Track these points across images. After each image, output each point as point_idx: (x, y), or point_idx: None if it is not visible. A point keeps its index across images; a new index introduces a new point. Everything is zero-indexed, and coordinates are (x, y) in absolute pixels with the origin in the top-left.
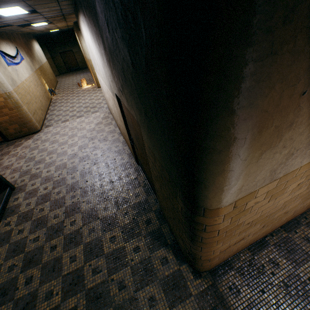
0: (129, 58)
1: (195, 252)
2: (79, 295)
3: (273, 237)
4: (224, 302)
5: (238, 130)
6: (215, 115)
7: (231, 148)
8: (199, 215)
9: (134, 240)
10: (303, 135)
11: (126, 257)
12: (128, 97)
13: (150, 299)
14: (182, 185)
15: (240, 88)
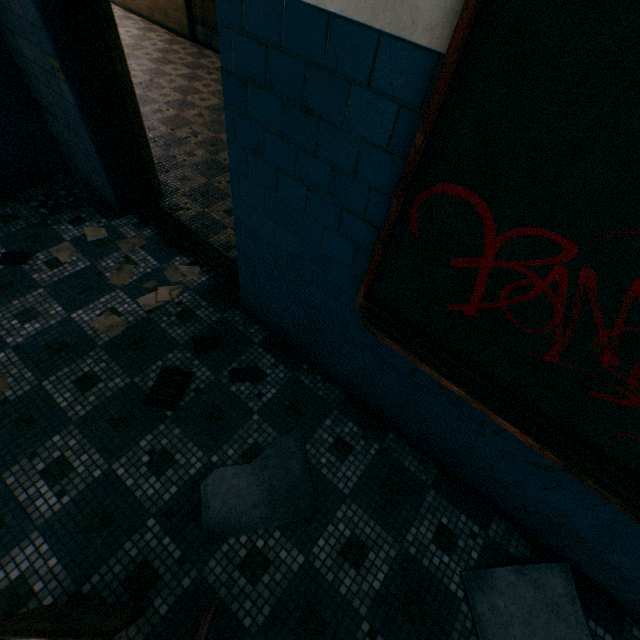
0: None
1: None
2: (198, 110)
3: None
4: None
5: None
6: None
7: None
8: None
9: None
10: None
11: None
12: None
13: None
14: None
15: None
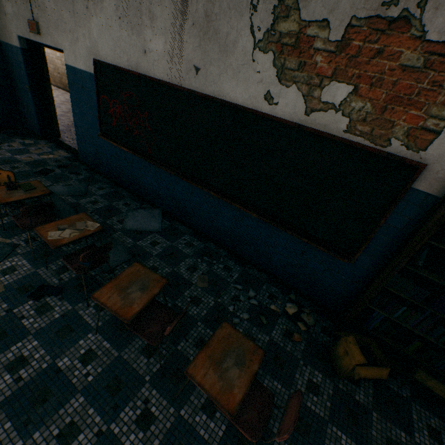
0: None
1: None
2: None
3: None
4: None
5: None
6: None
7: None
8: None
9: None
10: None
11: None
12: None
13: None
14: None
15: None
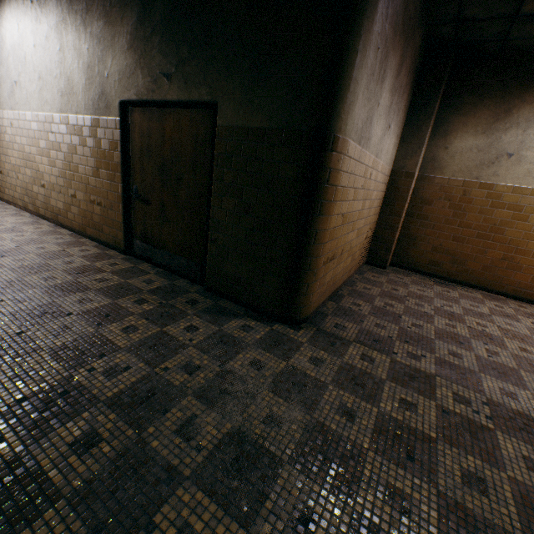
0: (243, 2)
1: (306, 252)
2: (89, 414)
3: (344, 291)
4: (338, 337)
5: (366, 38)
6: (360, 16)
7: (361, 55)
8: (327, 152)
9: (179, 322)
10: (372, 101)
11: (178, 340)
12: (199, 70)
13: (253, 364)
14: (313, 114)
15: (371, 2)
